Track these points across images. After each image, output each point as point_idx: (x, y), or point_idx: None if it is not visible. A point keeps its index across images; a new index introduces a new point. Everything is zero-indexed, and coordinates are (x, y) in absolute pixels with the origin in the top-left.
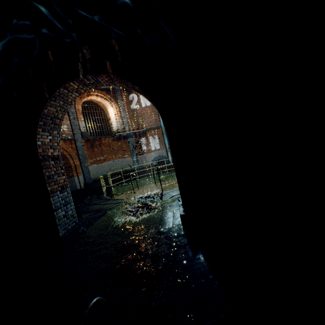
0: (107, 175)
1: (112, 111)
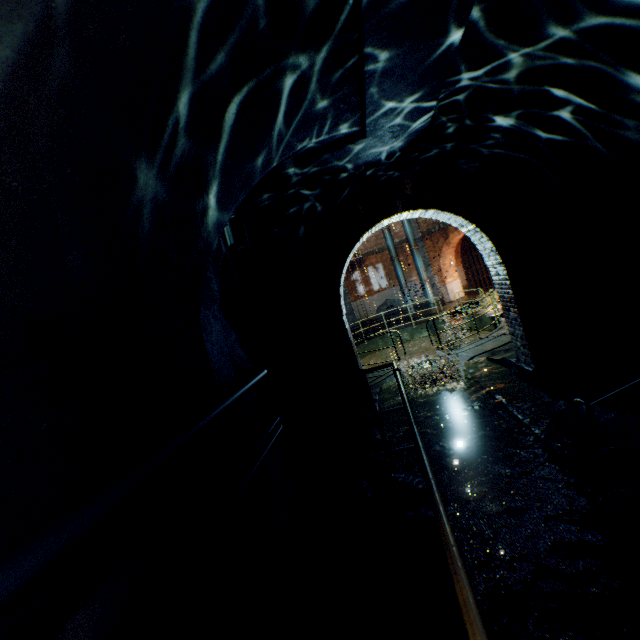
0: None
1: None
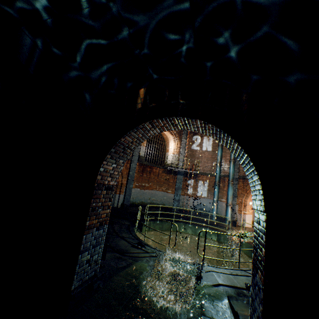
0: (144, 203)
1: (173, 145)
